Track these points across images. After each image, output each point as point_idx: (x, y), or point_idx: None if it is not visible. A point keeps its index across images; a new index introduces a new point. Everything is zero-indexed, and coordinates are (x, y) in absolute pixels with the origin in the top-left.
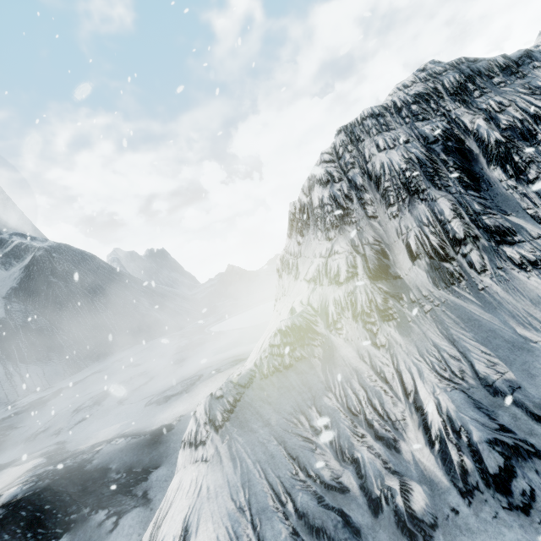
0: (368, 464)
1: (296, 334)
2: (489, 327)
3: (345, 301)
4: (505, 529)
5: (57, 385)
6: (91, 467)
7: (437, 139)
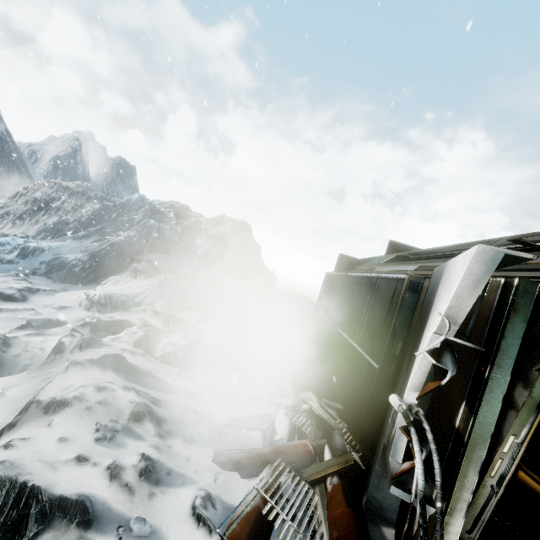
0: None
1: None
2: None
3: None
4: None
5: None
6: None
7: (50, 198)
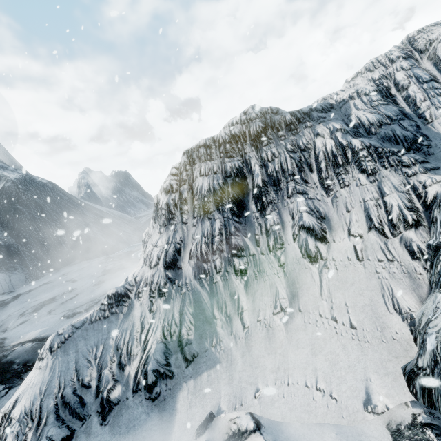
0: (105, 376)
1: (116, 298)
2: (203, 307)
3: (149, 279)
4: (140, 407)
5: (19, 289)
6: (5, 361)
7: (231, 174)
